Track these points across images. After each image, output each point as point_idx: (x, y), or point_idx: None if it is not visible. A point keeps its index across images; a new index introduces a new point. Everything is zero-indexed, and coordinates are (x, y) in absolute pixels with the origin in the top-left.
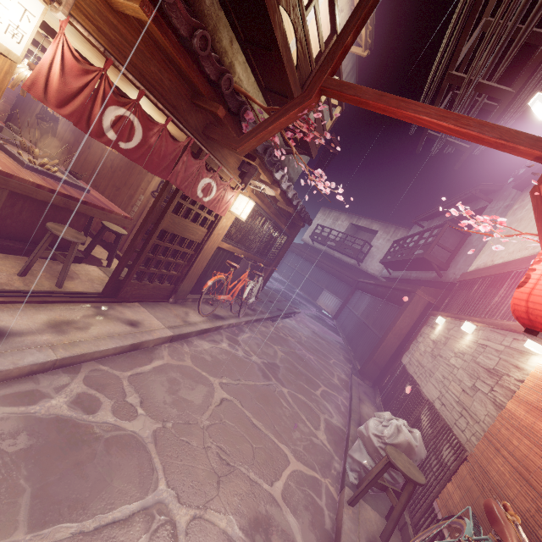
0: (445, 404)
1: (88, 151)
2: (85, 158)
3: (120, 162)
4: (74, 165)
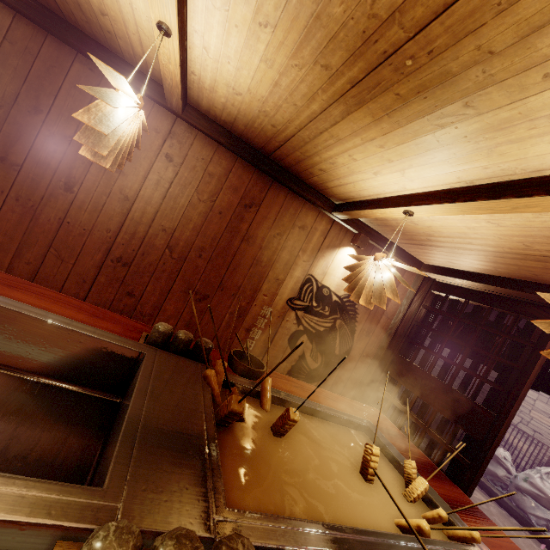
0: (539, 432)
1: (67, 197)
2: (60, 219)
3: (196, 236)
4: (19, 236)
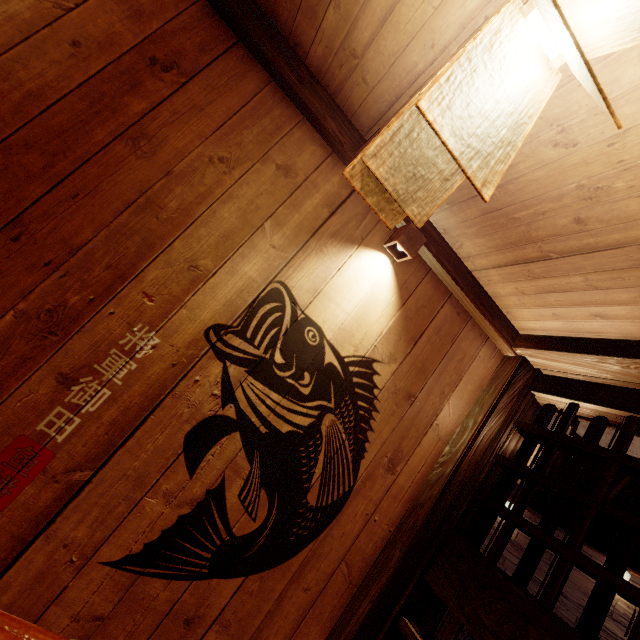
0: None
1: None
2: None
3: None
4: None
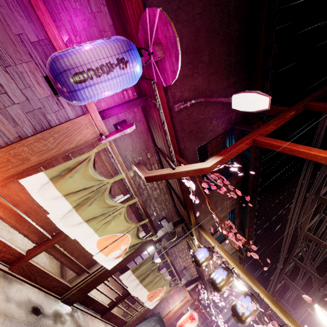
0: None
1: None
2: None
3: None
4: None
